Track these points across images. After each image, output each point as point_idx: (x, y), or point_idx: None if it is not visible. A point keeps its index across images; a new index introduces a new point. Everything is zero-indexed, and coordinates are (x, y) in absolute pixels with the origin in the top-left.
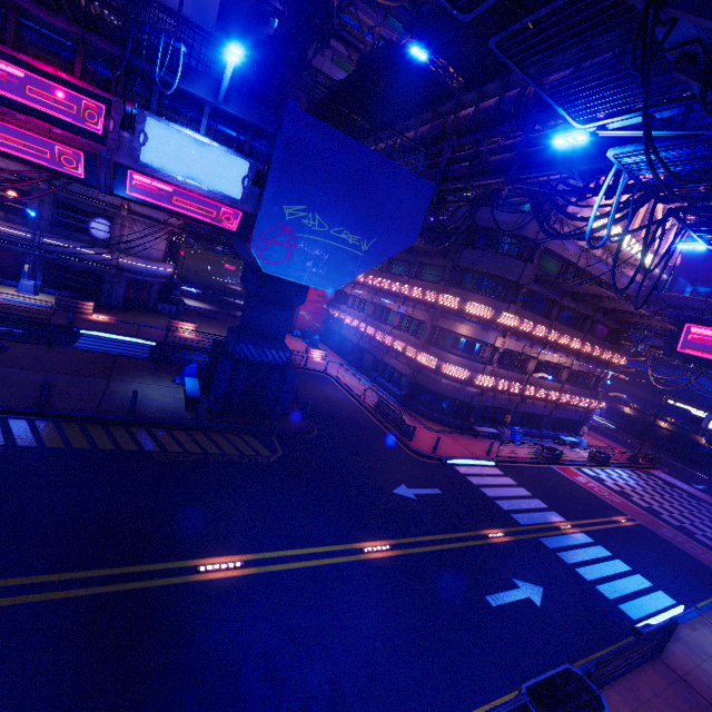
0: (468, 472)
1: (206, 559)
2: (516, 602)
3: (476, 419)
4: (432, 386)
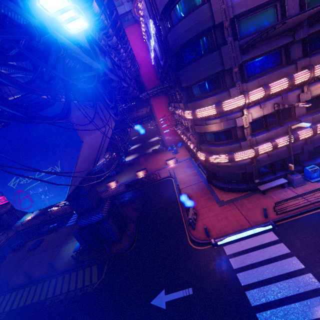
0: (235, 250)
1: None
2: None
3: (266, 174)
4: (214, 170)
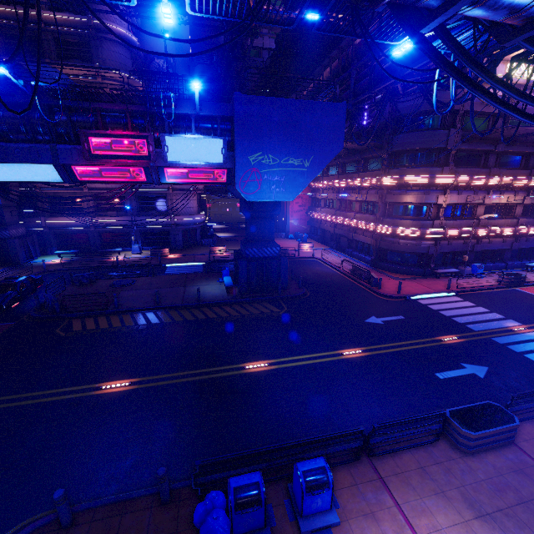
0: (429, 302)
1: (249, 363)
2: (461, 376)
3: (438, 265)
4: (392, 248)
